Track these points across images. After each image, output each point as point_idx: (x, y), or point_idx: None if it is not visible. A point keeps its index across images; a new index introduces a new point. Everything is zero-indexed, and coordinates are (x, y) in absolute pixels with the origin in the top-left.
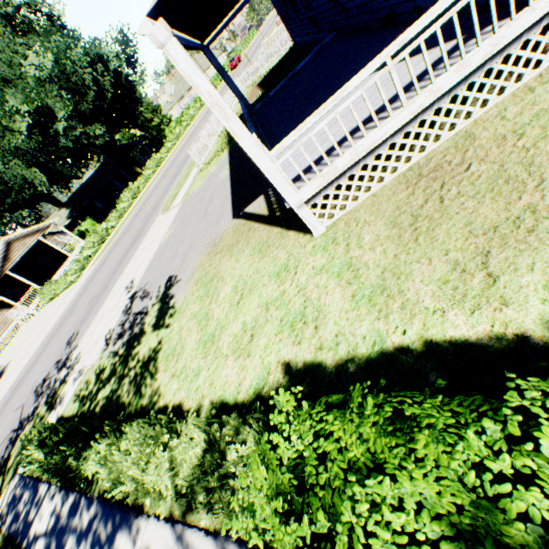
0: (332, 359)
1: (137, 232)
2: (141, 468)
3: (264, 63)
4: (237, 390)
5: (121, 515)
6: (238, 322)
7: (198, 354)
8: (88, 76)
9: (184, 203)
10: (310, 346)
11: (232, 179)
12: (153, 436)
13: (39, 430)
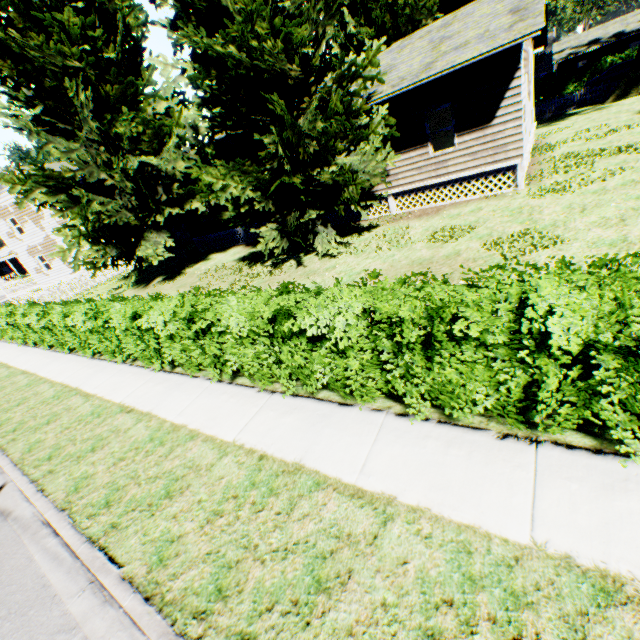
0: None
1: None
2: None
3: None
4: None
5: None
6: None
7: None
8: None
9: None
10: None
11: None
12: None
13: None
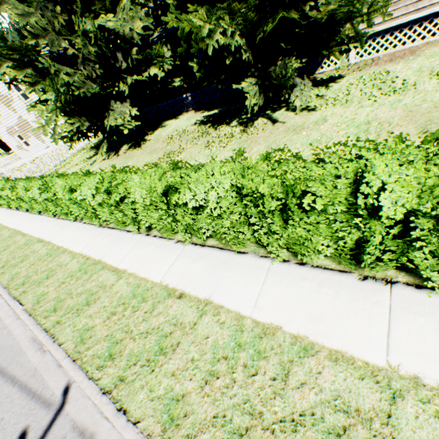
0: None
1: None
2: None
3: None
4: None
5: None
6: None
7: None
8: None
9: None
10: None
11: None
12: None
13: None
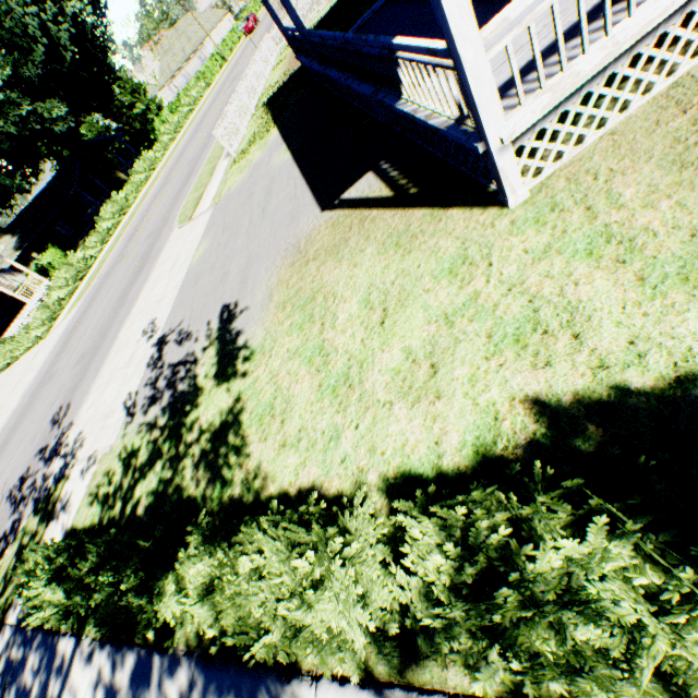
0: (640, 381)
1: (141, 258)
2: (307, 602)
3: (307, 12)
4: (434, 453)
5: (250, 680)
6: (394, 351)
7: (325, 408)
8: (32, 20)
9: (218, 207)
10: (577, 367)
11: (301, 162)
12: (298, 543)
13: (45, 554)
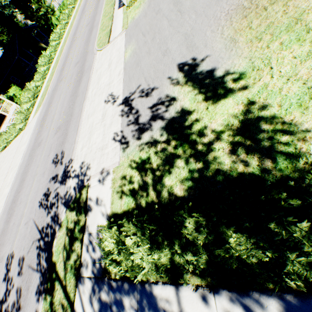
0: None
1: (76, 74)
2: None
3: None
4: None
5: None
6: None
7: None
8: None
9: (129, 29)
10: None
11: None
12: None
13: (136, 228)
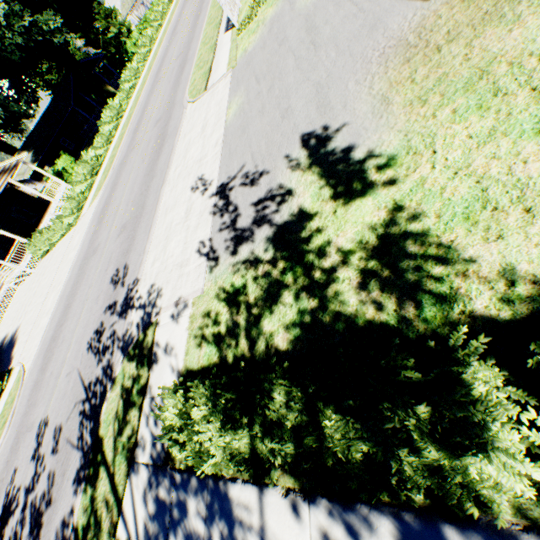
0: None
1: (155, 139)
2: None
3: None
4: None
5: None
6: None
7: None
8: None
9: (237, 69)
10: None
11: None
12: None
13: (205, 395)
